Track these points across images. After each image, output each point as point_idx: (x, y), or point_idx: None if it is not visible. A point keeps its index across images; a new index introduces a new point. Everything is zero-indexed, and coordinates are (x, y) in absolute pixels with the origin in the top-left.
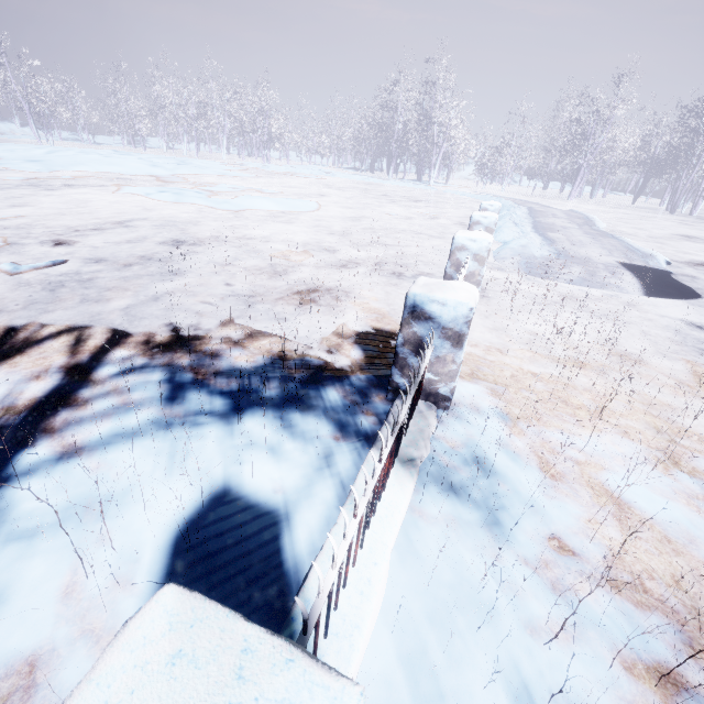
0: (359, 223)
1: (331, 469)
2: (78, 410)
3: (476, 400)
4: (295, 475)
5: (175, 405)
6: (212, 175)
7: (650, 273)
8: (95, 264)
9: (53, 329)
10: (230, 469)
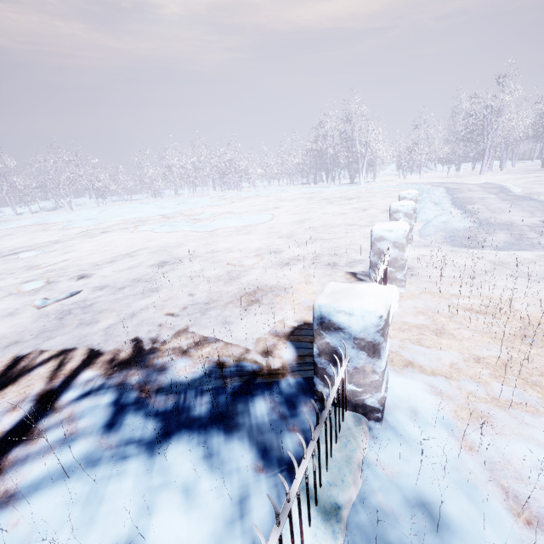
0: (303, 225)
1: (244, 521)
2: (30, 445)
3: (414, 403)
4: (203, 532)
5: (111, 432)
6: (201, 207)
7: None
8: (99, 290)
9: (46, 355)
10: (137, 523)
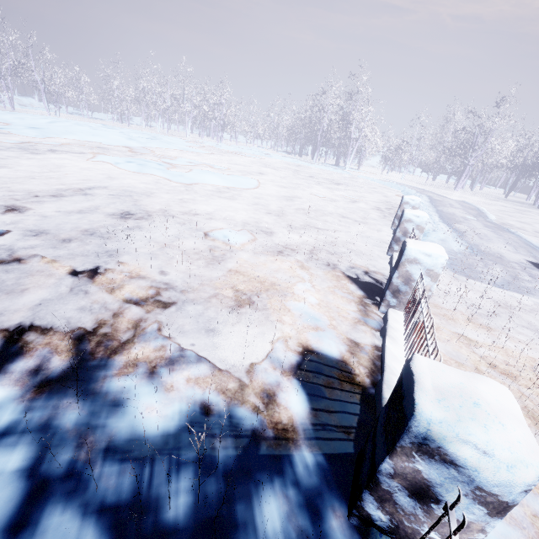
0: (292, 203)
1: None
2: None
3: None
4: None
5: None
6: (175, 149)
7: None
8: (34, 237)
9: None
10: None
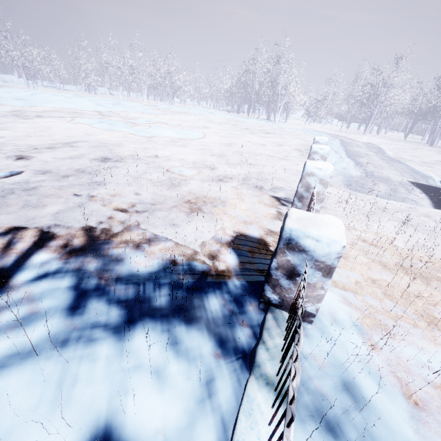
0: (230, 148)
1: (212, 400)
2: None
3: (333, 310)
4: (177, 409)
5: (76, 315)
6: (136, 112)
7: (433, 190)
8: (42, 175)
9: None
10: (115, 401)
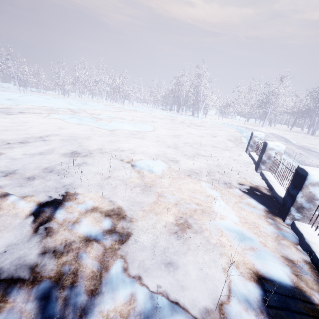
0: (179, 139)
1: None
2: None
3: None
4: None
5: None
6: (98, 109)
7: None
8: (4, 177)
9: None
10: None
